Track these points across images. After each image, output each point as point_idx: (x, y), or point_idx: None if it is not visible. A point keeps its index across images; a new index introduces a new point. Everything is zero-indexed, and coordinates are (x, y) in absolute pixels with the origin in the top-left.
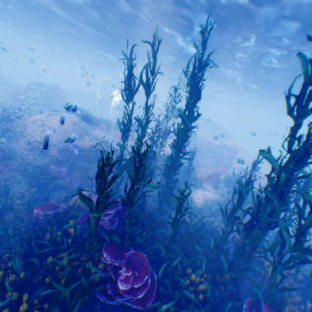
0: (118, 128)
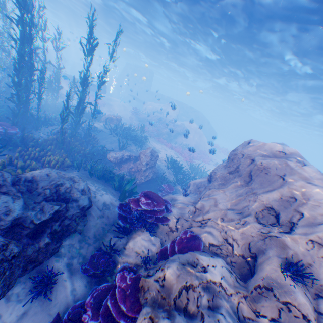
0: (79, 85)
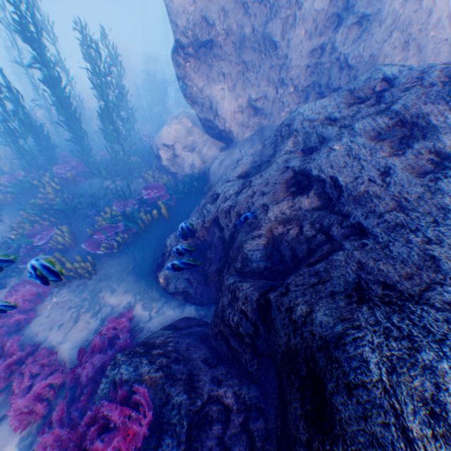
0: None
